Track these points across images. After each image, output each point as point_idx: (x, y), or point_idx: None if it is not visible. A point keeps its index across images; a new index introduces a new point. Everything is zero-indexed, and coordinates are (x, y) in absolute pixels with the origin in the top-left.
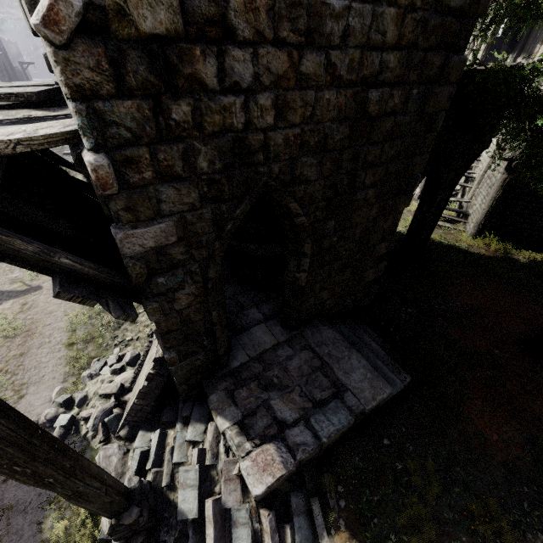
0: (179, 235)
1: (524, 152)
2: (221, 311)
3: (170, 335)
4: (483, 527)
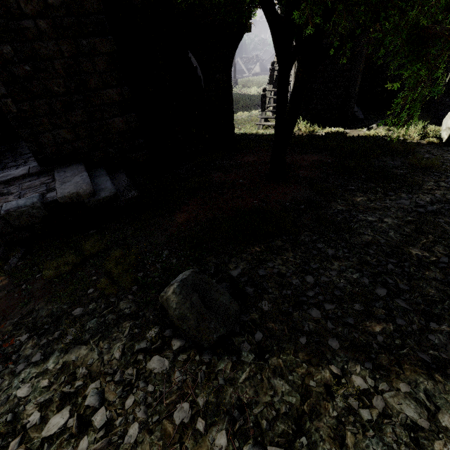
0: None
1: None
2: None
3: None
4: (111, 263)
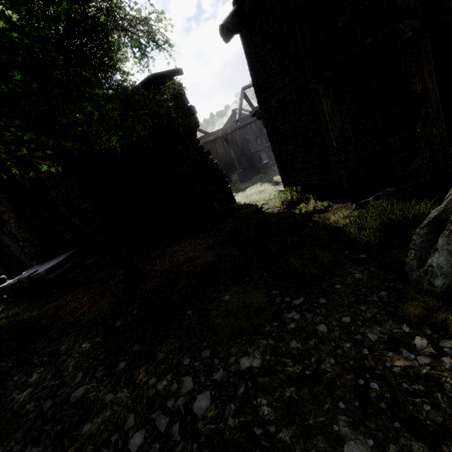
0: (0, 203)
1: (258, 101)
2: (27, 230)
3: (17, 236)
4: None
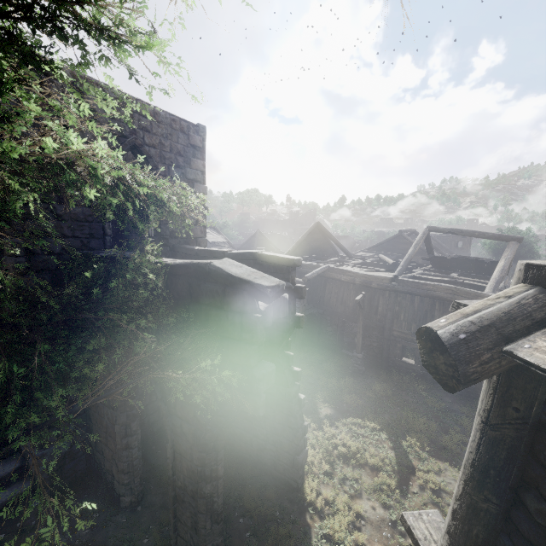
0: None
1: None
2: None
3: None
4: None
